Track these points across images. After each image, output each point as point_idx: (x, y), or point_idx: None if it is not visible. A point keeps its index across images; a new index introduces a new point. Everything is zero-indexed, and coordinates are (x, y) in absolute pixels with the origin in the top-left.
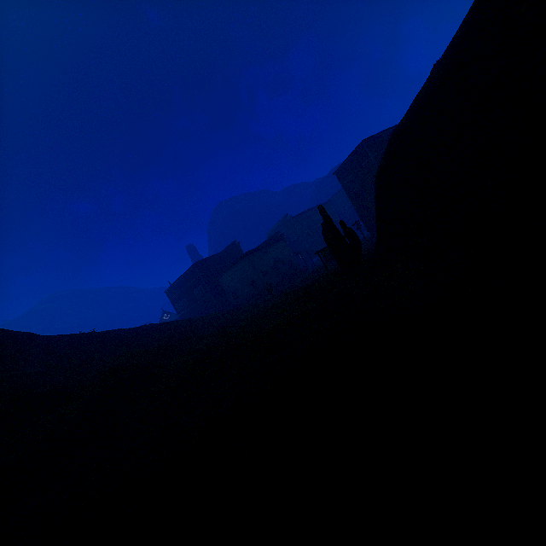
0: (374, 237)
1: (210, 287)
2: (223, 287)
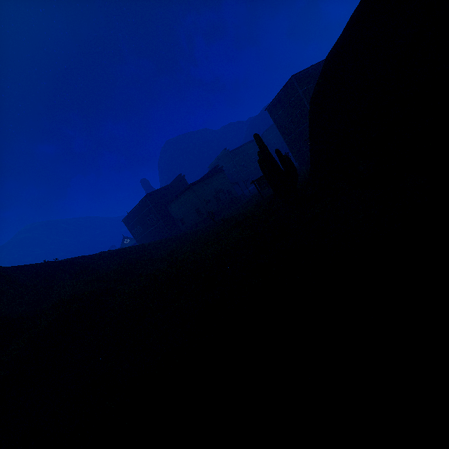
0: (302, 167)
1: (160, 215)
2: (172, 215)
